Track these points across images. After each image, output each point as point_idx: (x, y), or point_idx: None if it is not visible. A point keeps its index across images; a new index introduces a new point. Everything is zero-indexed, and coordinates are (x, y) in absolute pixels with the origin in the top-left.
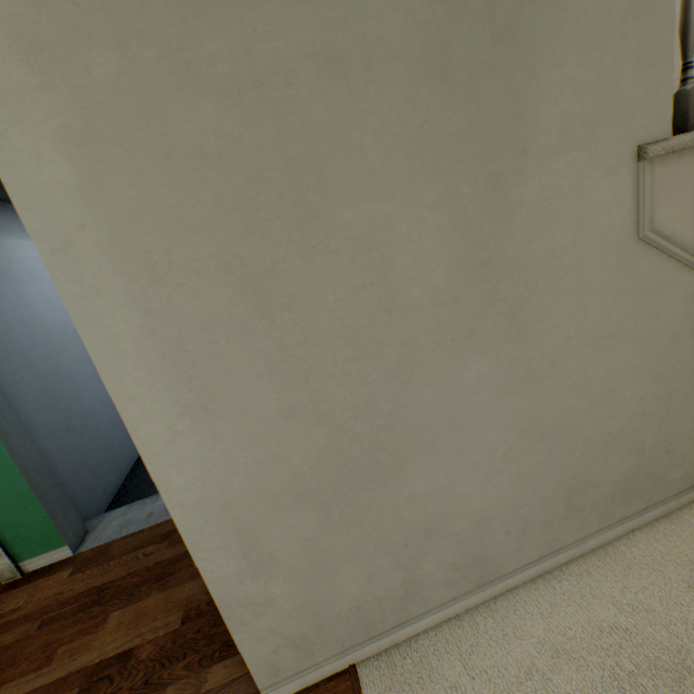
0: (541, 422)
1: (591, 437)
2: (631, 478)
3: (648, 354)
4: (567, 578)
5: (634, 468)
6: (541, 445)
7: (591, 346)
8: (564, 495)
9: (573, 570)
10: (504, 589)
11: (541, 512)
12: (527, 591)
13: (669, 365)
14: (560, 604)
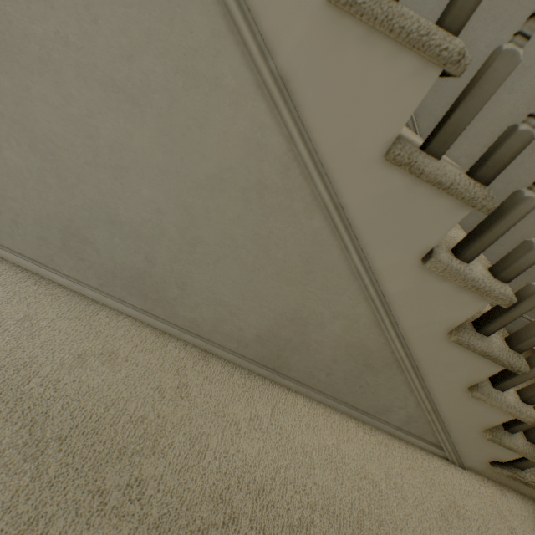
0: (32, 129)
1: (95, 200)
2: (137, 277)
3: (181, 169)
4: (42, 288)
5: (142, 272)
6: (33, 156)
7: (102, 86)
8: (62, 229)
9: (53, 290)
10: (2, 256)
11: (36, 224)
12: (9, 269)
13: (204, 207)
14: (5, 288)
